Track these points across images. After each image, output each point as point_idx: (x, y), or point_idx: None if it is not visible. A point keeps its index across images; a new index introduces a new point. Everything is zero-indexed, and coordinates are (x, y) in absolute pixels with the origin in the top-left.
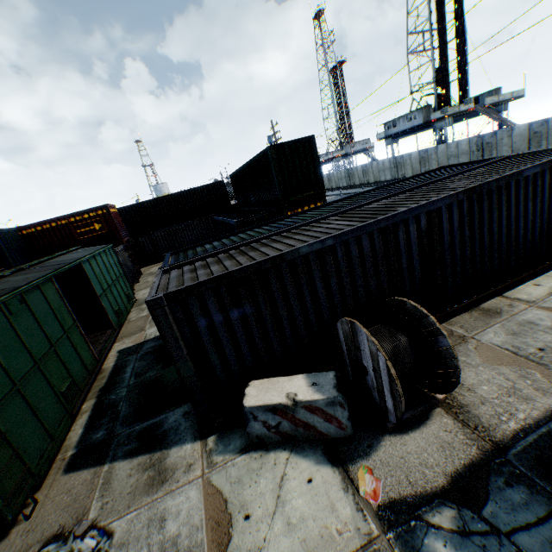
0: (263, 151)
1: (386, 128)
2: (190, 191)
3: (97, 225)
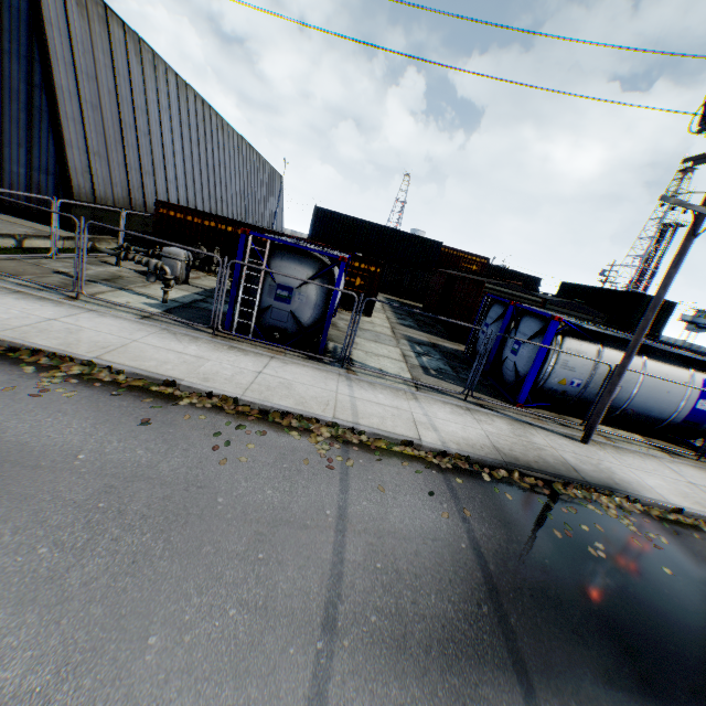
0: (637, 293)
1: (696, 314)
2: (513, 272)
3: (475, 267)
